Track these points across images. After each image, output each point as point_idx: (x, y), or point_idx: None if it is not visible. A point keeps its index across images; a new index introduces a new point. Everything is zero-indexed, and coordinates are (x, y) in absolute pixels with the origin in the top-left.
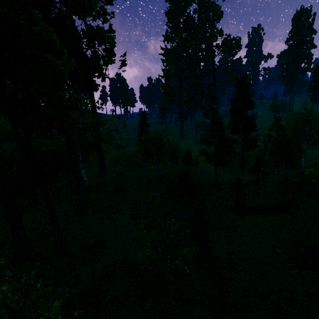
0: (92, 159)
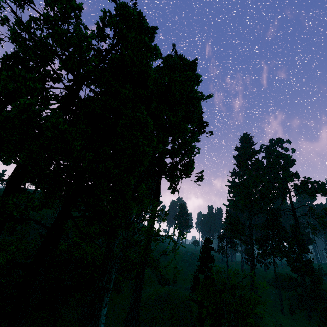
0: (125, 288)
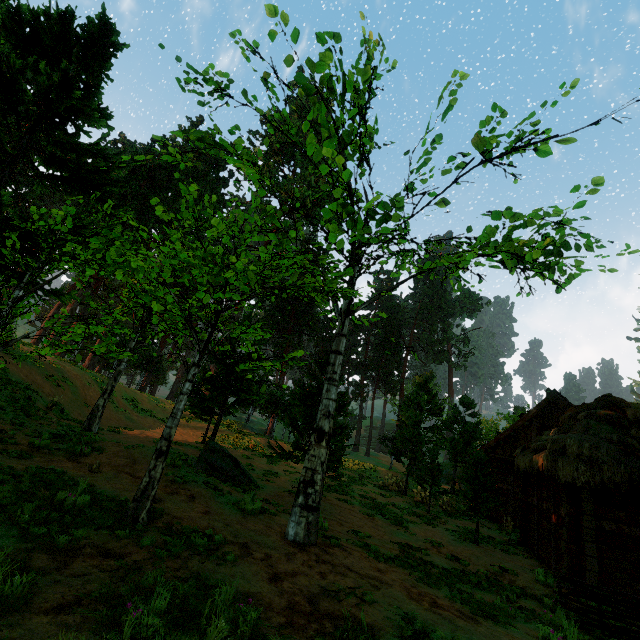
0: None
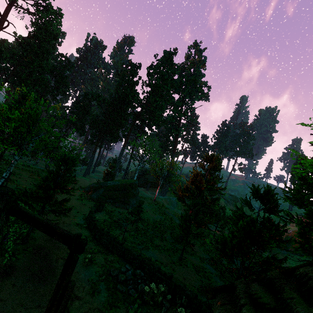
0: None
